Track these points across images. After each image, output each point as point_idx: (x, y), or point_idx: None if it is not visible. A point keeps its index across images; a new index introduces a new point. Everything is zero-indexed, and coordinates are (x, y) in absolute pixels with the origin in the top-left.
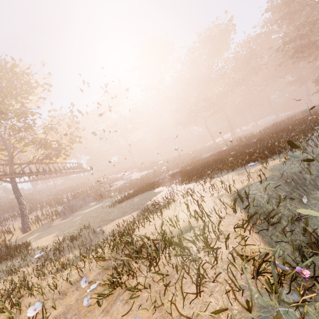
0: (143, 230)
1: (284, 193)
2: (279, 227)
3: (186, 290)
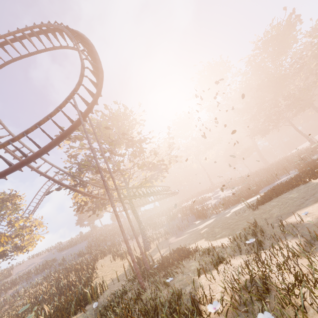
0: None
1: None
2: None
3: None
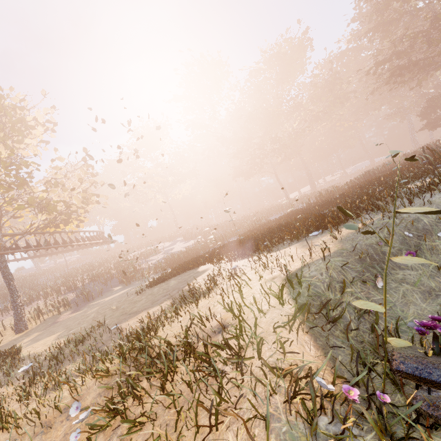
0: (169, 328)
1: (354, 273)
2: (342, 323)
3: (202, 420)
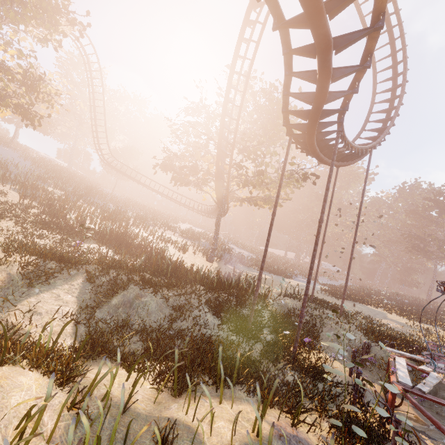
0: None
1: None
2: None
3: None
